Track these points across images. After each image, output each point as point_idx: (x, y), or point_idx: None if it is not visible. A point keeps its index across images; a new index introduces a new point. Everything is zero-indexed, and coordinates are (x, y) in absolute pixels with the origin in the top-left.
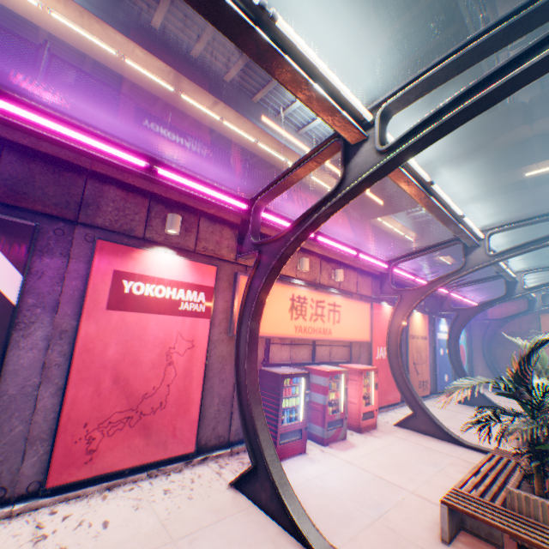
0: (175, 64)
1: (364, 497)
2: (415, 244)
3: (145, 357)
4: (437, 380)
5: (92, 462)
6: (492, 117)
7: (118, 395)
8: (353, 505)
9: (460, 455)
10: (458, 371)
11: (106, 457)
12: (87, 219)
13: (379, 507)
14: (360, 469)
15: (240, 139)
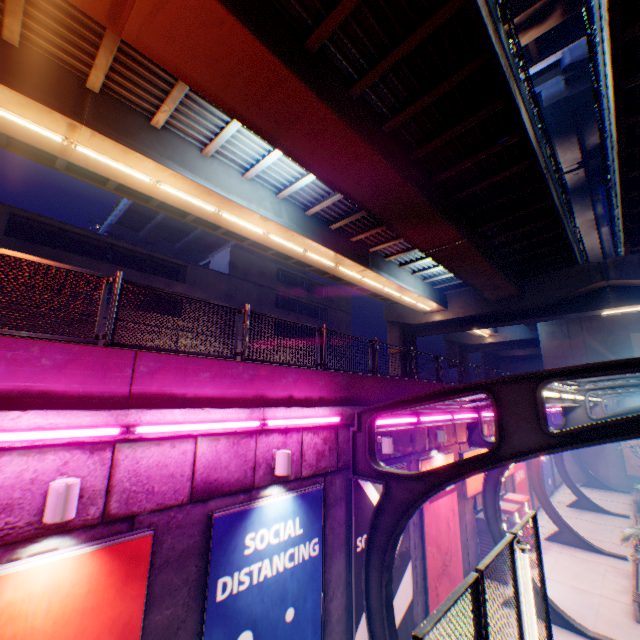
0: (343, 252)
1: (578, 601)
2: (490, 339)
3: (441, 527)
4: (544, 485)
5: (437, 601)
6: (575, 270)
7: (438, 556)
8: (577, 607)
9: (606, 562)
10: (565, 478)
11: (440, 596)
12: (413, 448)
13: (591, 606)
14: (558, 582)
15: (368, 285)
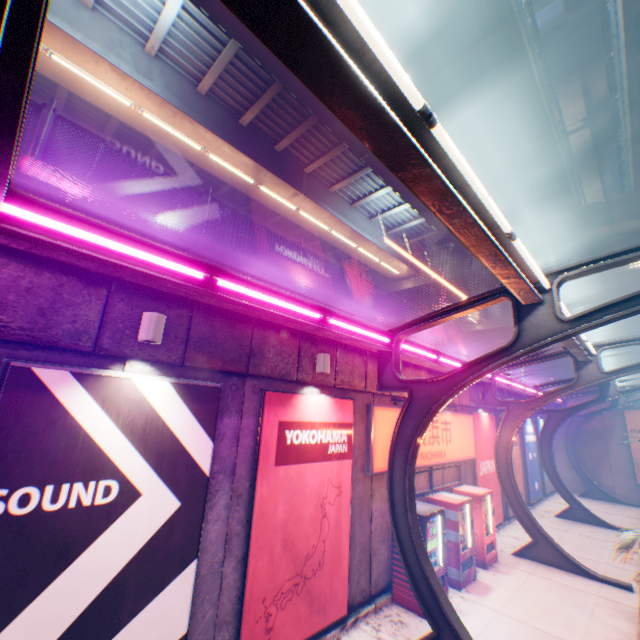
0: (260, 159)
1: None
2: (479, 326)
3: (305, 512)
4: (529, 489)
5: None
6: (571, 214)
7: (286, 559)
8: None
9: (598, 592)
10: (554, 479)
11: (280, 634)
12: (254, 369)
13: None
14: (515, 620)
15: (312, 226)
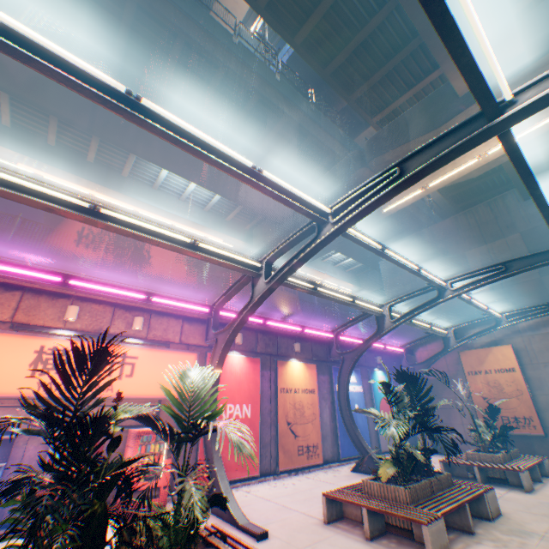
0: (28, 151)
1: None
2: (354, 293)
3: None
4: (339, 443)
5: None
6: (340, 166)
7: None
8: None
9: None
10: (350, 428)
11: None
12: None
13: None
14: None
15: (121, 209)
